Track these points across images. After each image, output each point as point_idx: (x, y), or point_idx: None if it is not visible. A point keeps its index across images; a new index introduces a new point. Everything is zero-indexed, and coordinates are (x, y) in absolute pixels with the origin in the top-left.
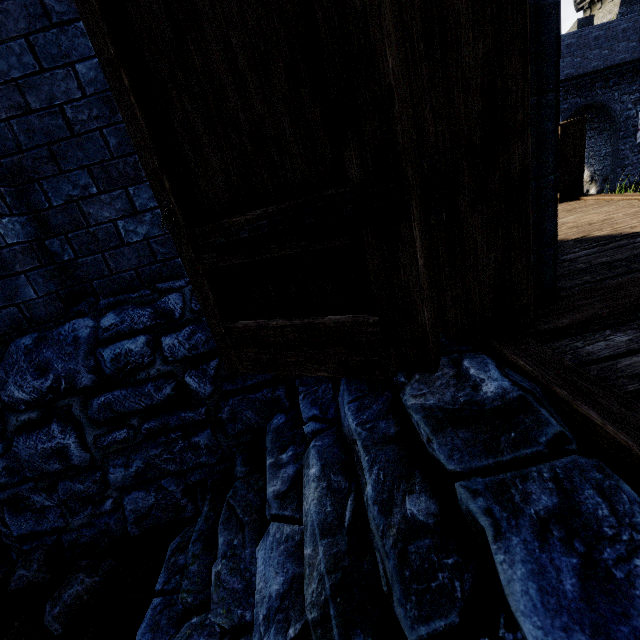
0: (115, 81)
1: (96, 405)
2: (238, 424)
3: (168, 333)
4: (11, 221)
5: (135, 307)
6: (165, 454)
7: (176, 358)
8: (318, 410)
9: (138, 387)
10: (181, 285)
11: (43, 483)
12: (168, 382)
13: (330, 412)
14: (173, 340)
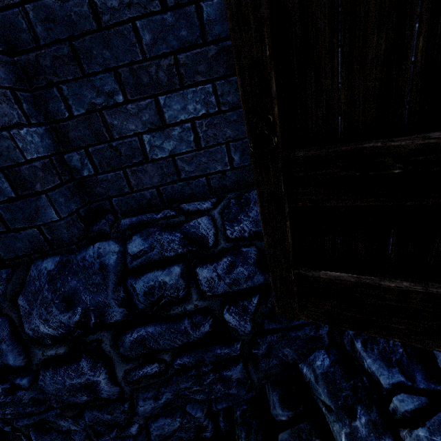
0: None
1: (128, 342)
2: (272, 359)
3: (203, 263)
4: (29, 132)
5: (161, 230)
6: (195, 386)
7: (215, 293)
8: (403, 375)
9: (173, 323)
10: (208, 207)
11: (70, 413)
12: (206, 319)
13: (418, 378)
14: (211, 273)
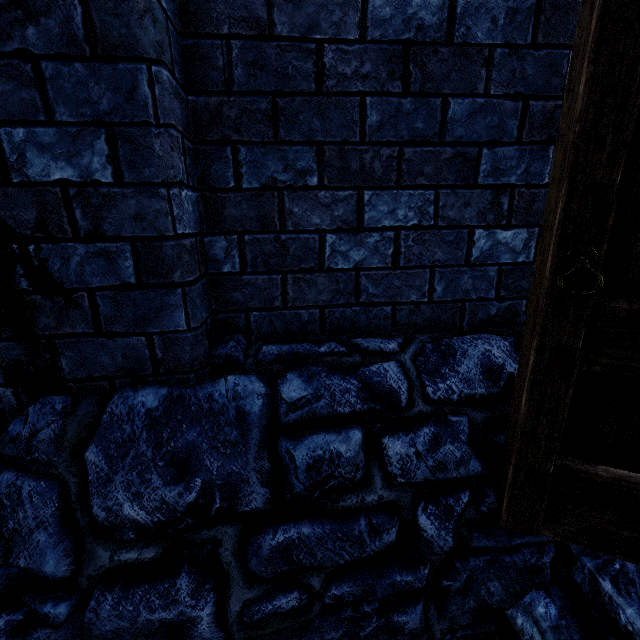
0: (627, 7)
1: (267, 549)
2: (469, 599)
3: (393, 431)
4: (186, 196)
5: (328, 371)
6: (345, 639)
7: (410, 480)
8: None
9: (342, 523)
10: (395, 348)
11: None
12: (394, 522)
13: None
14: (407, 447)
